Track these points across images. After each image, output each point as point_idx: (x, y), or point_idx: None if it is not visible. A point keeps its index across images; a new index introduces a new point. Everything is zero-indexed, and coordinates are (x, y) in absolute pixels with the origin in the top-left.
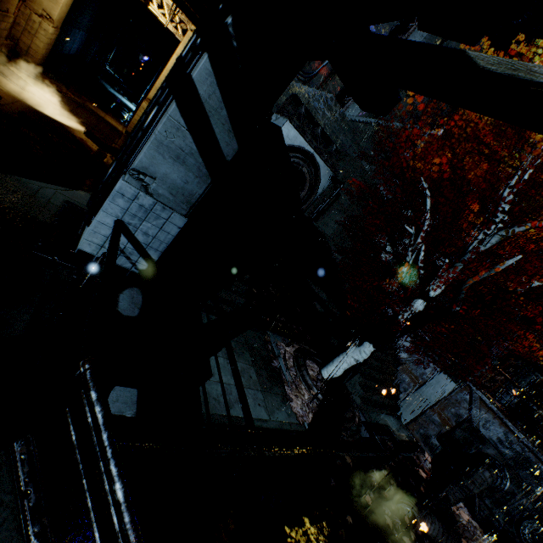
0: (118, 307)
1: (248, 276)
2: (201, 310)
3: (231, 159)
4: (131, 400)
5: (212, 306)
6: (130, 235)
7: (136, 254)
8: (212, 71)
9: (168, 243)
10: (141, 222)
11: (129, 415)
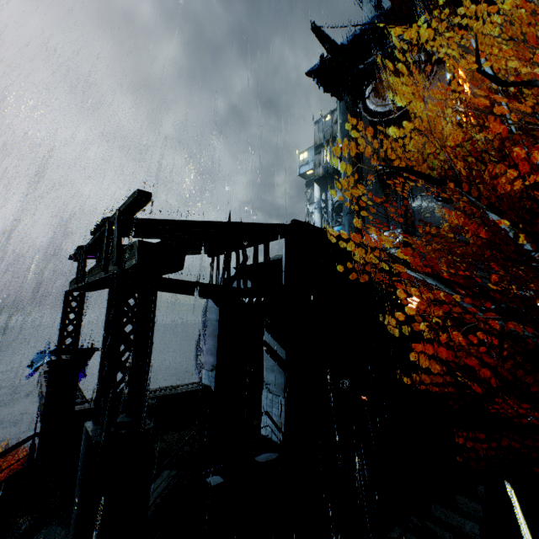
0: (256, 456)
1: (480, 487)
2: (397, 524)
3: (286, 358)
4: (218, 481)
5: (418, 525)
6: (271, 418)
7: (276, 430)
8: (268, 334)
9: (284, 418)
10: (272, 409)
11: (211, 484)
